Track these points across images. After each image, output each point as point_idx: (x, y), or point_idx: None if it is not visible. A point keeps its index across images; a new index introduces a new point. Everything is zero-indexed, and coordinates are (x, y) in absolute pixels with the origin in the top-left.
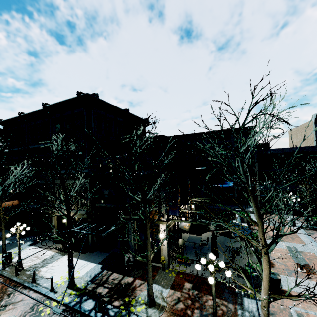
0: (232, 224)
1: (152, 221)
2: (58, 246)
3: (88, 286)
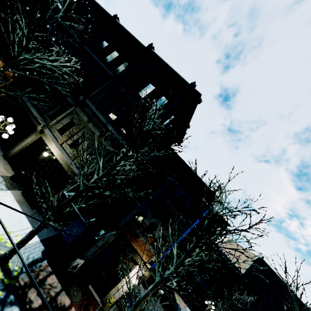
0: (179, 308)
1: (135, 253)
2: (6, 166)
3: (21, 276)
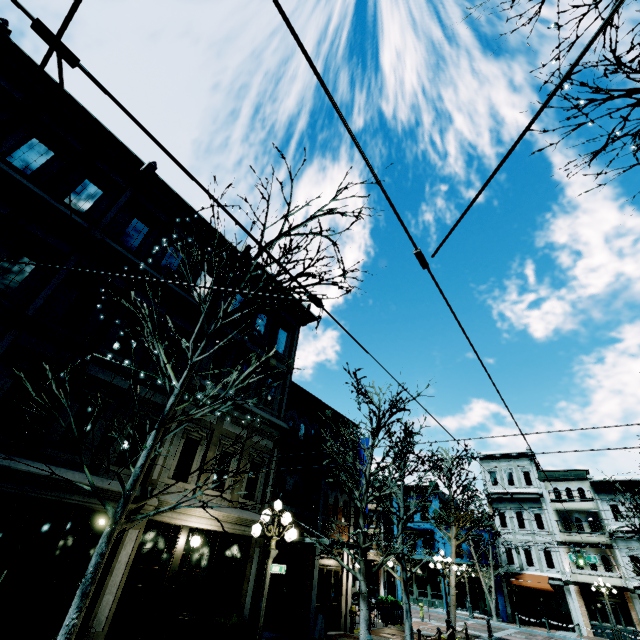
0: None
1: None
2: None
3: None
